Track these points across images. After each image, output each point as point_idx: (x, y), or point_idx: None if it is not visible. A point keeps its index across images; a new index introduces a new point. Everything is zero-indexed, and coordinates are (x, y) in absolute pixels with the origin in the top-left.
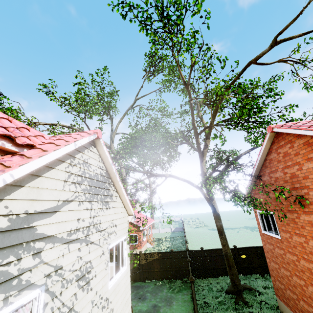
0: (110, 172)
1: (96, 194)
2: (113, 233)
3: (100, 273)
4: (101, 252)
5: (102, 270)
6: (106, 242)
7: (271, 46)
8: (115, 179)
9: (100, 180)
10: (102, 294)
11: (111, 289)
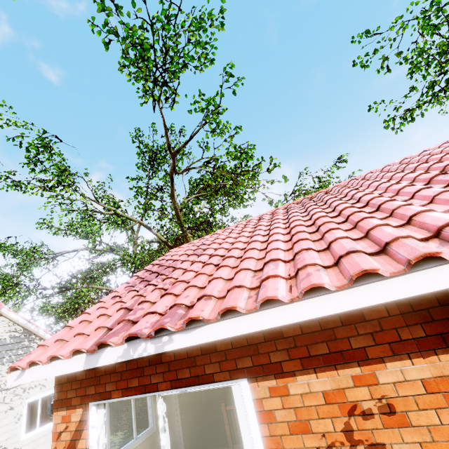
0: (30, 329)
1: (1, 358)
2: (37, 386)
3: (3, 427)
4: (8, 407)
5: (10, 423)
6: (20, 398)
7: (171, 157)
8: (39, 334)
9: (10, 342)
10: (7, 445)
11: (28, 440)
